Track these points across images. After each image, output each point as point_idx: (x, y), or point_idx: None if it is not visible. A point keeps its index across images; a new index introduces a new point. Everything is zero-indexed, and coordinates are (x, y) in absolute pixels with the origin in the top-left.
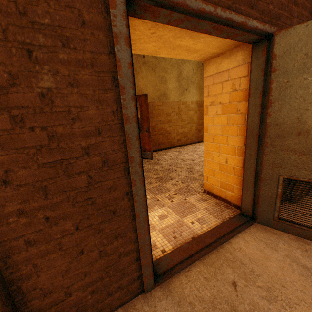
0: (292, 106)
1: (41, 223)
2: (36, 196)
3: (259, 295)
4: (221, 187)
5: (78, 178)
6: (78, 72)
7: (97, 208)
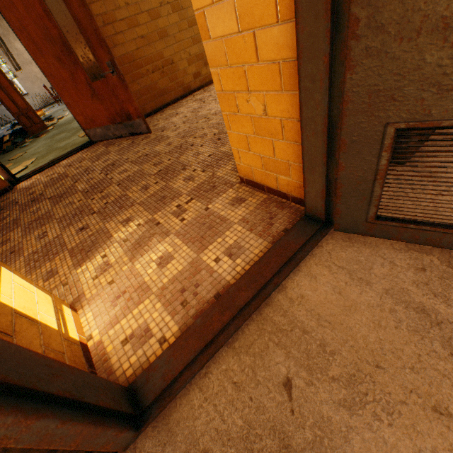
0: None
1: None
2: None
3: (332, 399)
4: (266, 170)
5: None
6: None
7: None
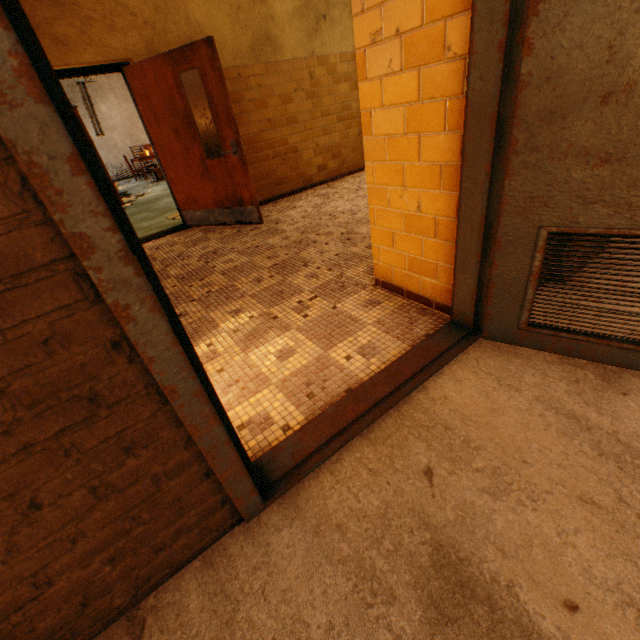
0: (599, 2)
1: None
2: None
3: (476, 487)
4: (409, 270)
5: None
6: None
7: (26, 403)
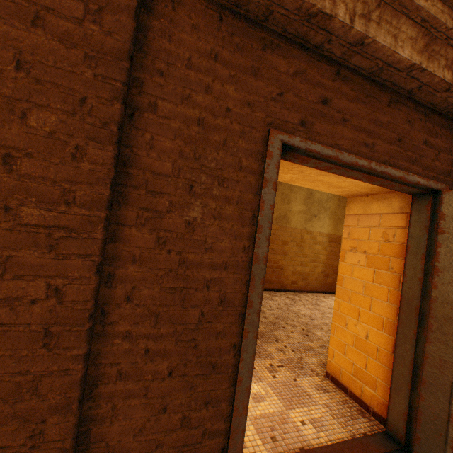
0: None
1: (140, 353)
2: (147, 320)
3: None
4: (354, 375)
5: (190, 312)
6: (223, 207)
7: (198, 354)
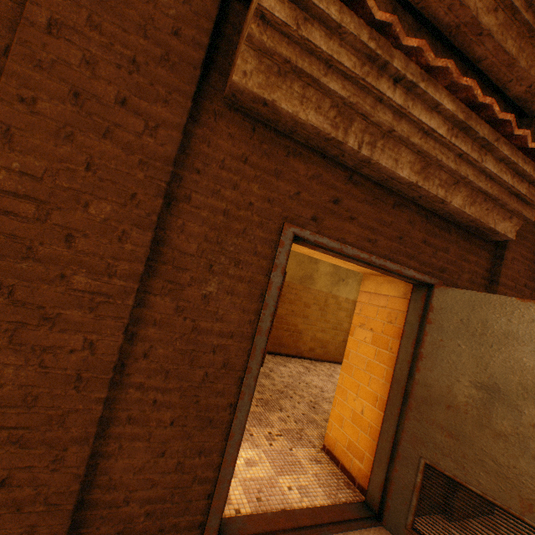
0: (443, 369)
1: (149, 403)
2: (158, 375)
3: None
4: (347, 449)
5: (197, 371)
6: (236, 285)
7: (198, 409)
